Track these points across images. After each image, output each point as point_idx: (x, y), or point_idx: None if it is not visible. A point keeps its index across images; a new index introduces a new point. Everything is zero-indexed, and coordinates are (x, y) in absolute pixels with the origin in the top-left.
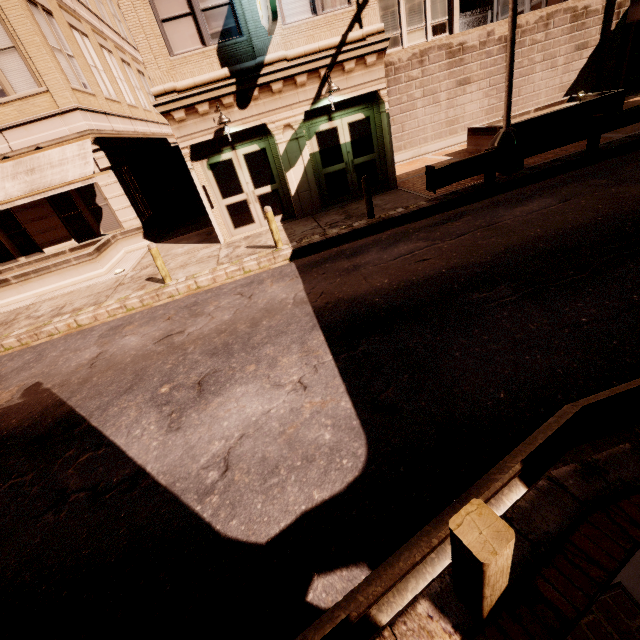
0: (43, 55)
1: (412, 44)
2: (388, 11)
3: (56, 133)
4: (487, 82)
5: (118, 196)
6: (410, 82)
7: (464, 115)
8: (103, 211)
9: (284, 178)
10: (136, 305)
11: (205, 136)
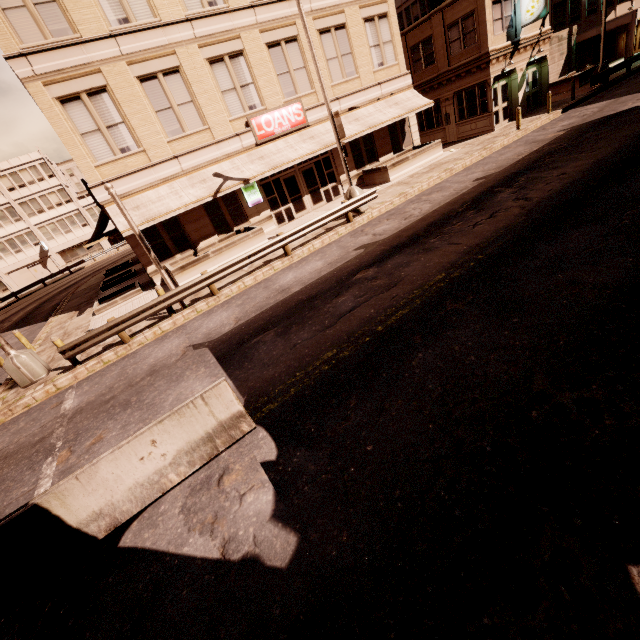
0: (400, 45)
1: None
2: None
3: (400, 86)
4: None
5: (414, 124)
6: None
7: None
8: (406, 134)
9: (511, 99)
10: (520, 135)
11: (498, 73)
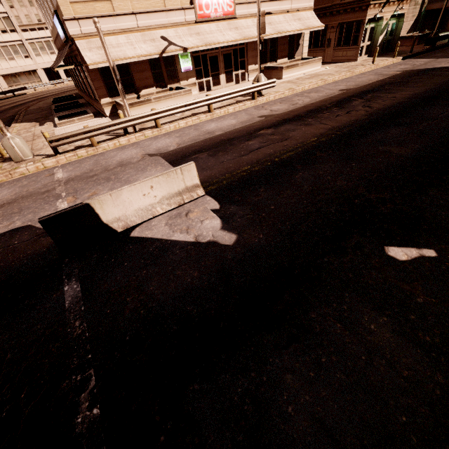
0: None
1: None
2: None
3: (304, 5)
4: None
5: (307, 40)
6: None
7: None
8: (299, 46)
9: (373, 40)
10: (372, 68)
11: (372, 16)
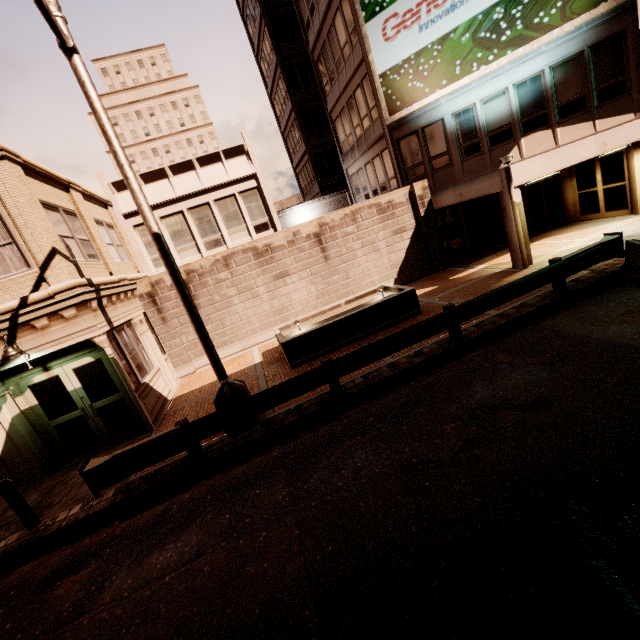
0: None
1: (237, 242)
2: (204, 220)
3: None
4: (308, 272)
5: None
6: (220, 283)
7: (292, 303)
8: None
9: None
10: None
11: None
